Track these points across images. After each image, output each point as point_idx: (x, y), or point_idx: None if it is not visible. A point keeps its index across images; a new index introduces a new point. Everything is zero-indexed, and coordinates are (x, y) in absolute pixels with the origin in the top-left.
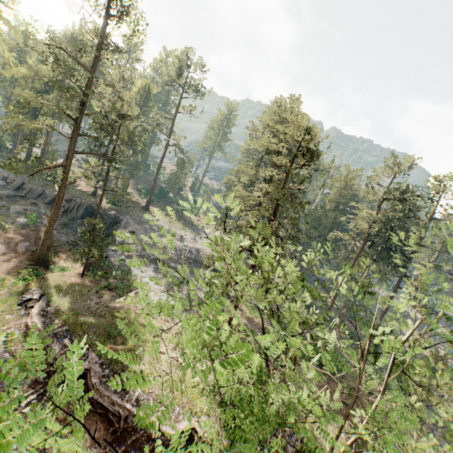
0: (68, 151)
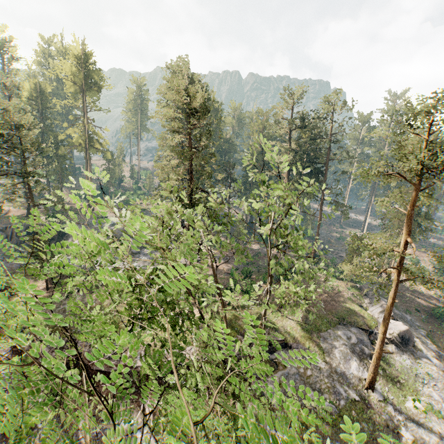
0: None
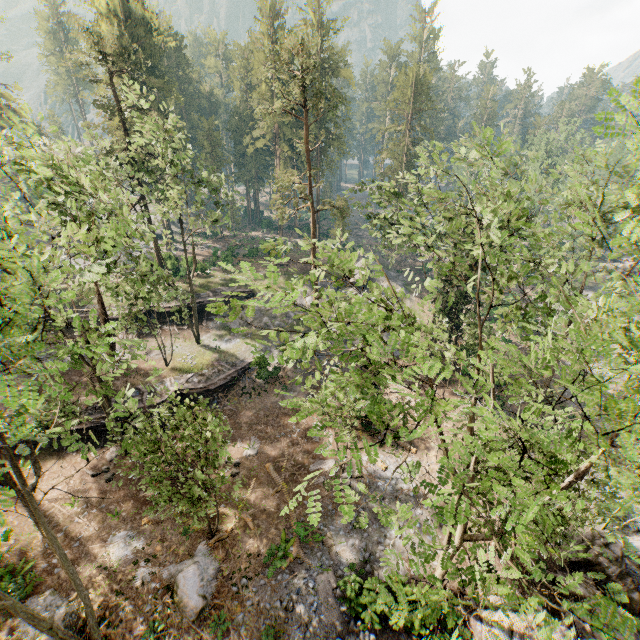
0: None
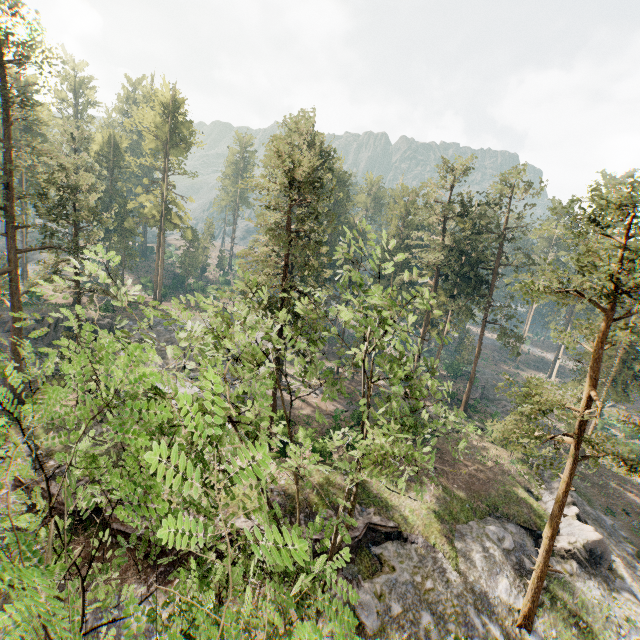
0: (9, 253)
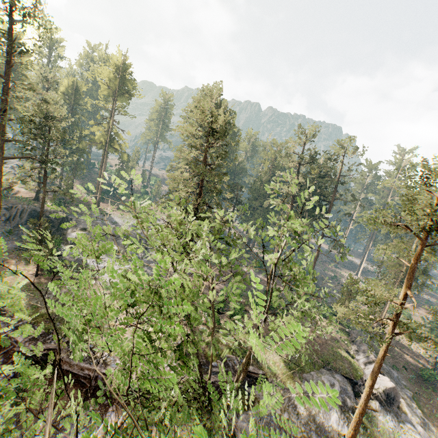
0: None
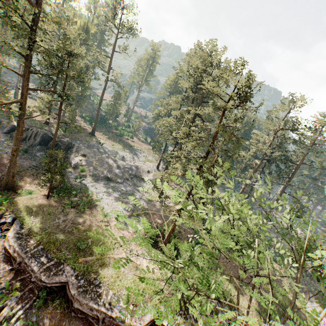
0: (22, 88)
